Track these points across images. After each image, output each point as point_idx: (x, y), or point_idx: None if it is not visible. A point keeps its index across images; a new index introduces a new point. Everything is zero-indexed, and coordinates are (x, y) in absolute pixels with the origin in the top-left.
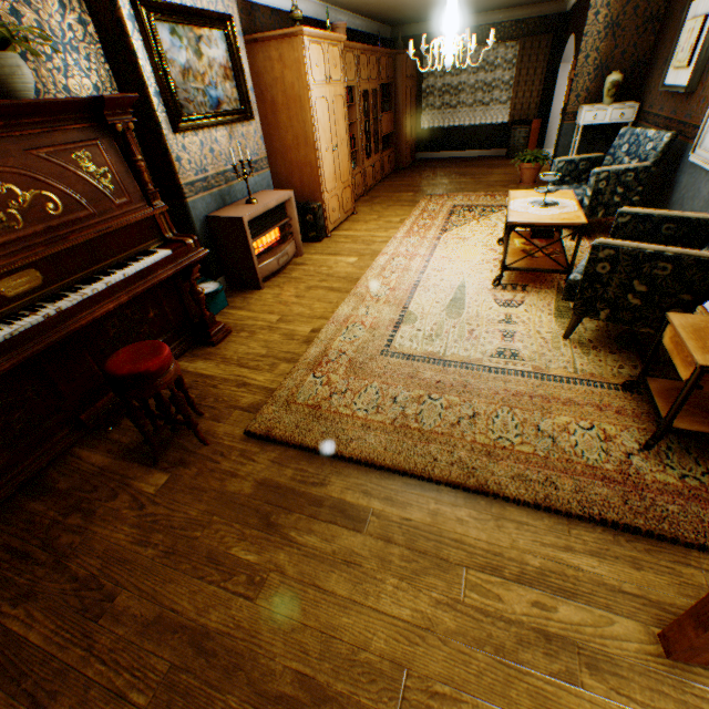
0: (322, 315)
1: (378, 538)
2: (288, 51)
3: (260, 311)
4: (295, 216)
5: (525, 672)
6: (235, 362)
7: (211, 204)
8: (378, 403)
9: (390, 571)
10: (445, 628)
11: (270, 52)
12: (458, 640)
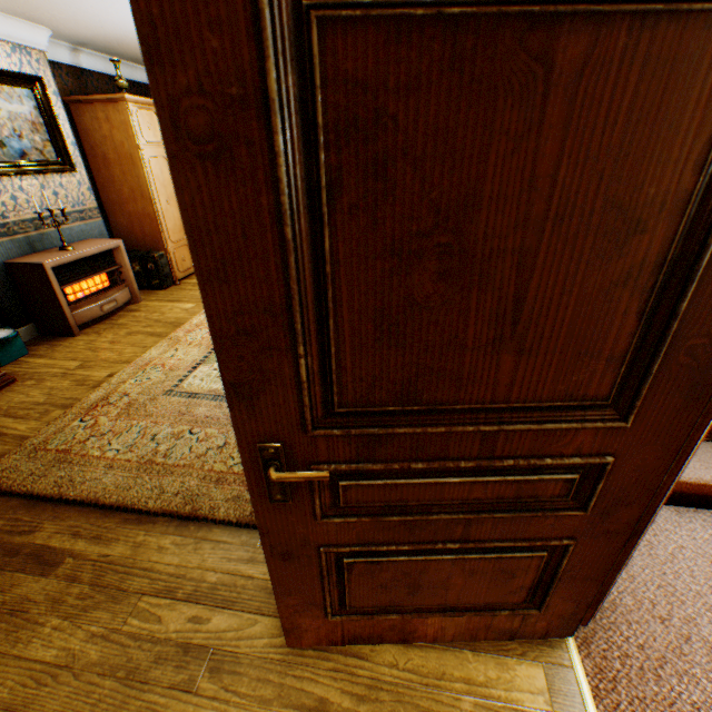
0: (130, 359)
1: (64, 580)
2: (115, 114)
3: (63, 358)
4: (127, 264)
5: (147, 690)
6: (2, 412)
7: (13, 250)
8: (137, 442)
9: (59, 612)
10: (87, 661)
11: (97, 113)
12: (94, 671)
